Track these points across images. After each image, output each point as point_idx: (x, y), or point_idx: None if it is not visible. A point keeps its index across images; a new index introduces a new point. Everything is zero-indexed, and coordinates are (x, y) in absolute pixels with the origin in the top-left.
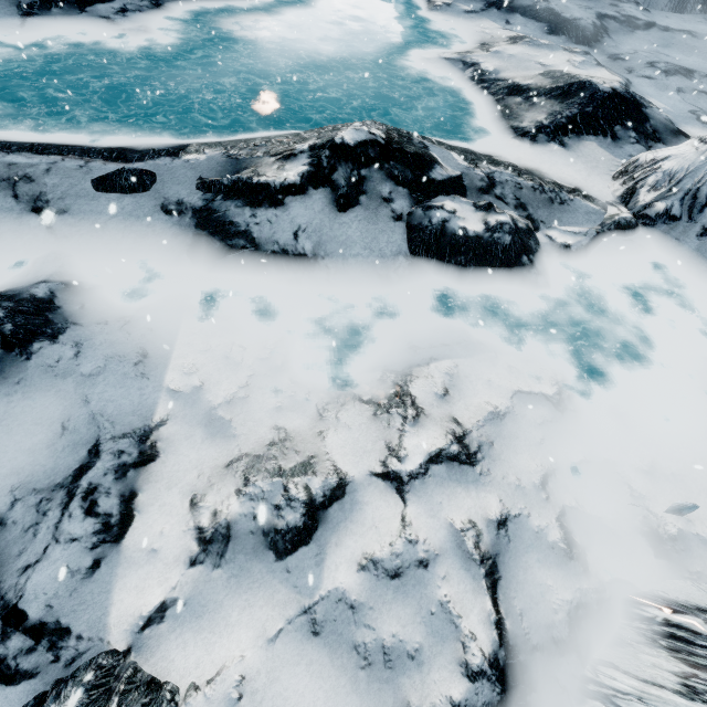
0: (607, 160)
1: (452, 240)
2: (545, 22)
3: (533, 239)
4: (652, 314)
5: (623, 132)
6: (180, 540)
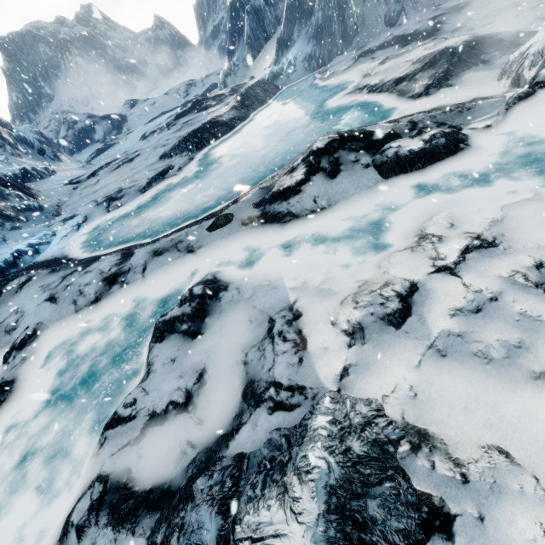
0: (487, 75)
1: (406, 159)
2: (396, 44)
3: (460, 134)
4: None
5: (488, 56)
6: (336, 340)
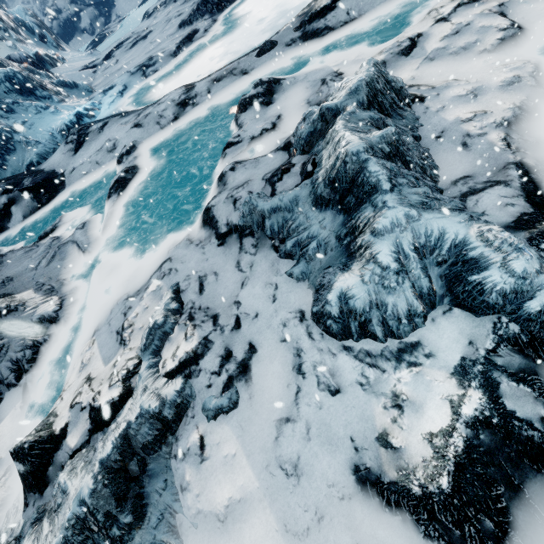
0: None
1: None
2: None
3: None
4: None
5: None
6: None
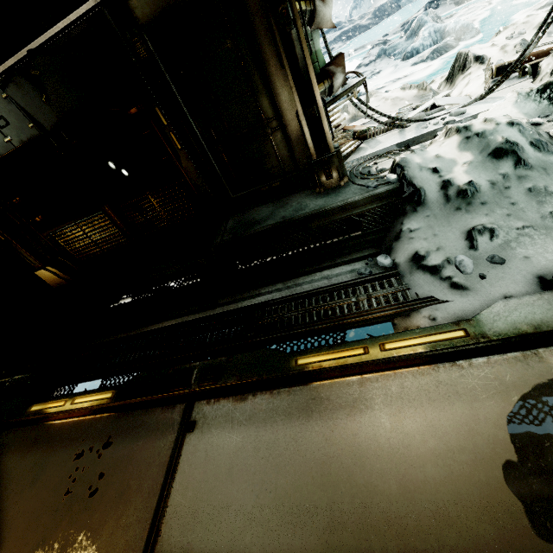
0: None
1: None
2: None
3: None
4: None
5: None
6: None
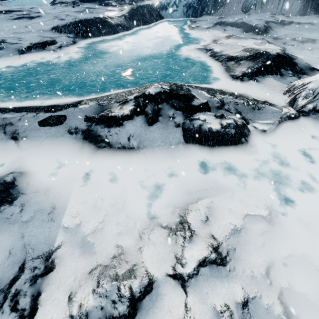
0: (279, 85)
1: (205, 134)
2: (241, 28)
3: (246, 129)
4: (315, 162)
5: (285, 71)
6: None
